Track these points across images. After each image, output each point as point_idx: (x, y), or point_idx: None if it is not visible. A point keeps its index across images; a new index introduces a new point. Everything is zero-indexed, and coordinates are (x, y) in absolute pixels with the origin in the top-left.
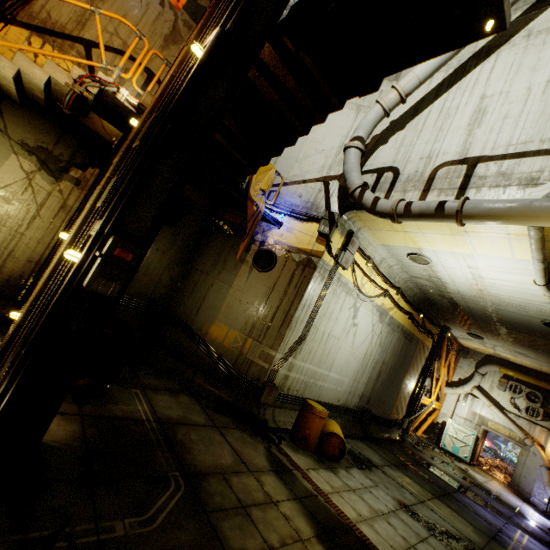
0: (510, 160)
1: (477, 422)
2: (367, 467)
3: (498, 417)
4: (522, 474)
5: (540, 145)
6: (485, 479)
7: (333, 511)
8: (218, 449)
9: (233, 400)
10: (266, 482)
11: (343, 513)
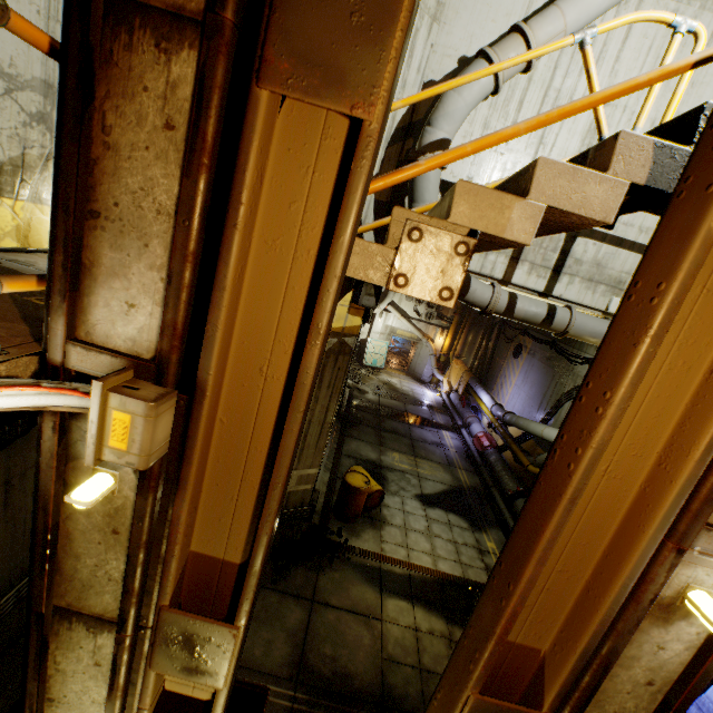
0: (608, 245)
1: (389, 333)
2: (382, 478)
3: (406, 325)
4: (417, 363)
5: (637, 235)
6: (399, 381)
7: (426, 576)
8: (349, 631)
9: (279, 538)
10: (395, 614)
11: (429, 570)
